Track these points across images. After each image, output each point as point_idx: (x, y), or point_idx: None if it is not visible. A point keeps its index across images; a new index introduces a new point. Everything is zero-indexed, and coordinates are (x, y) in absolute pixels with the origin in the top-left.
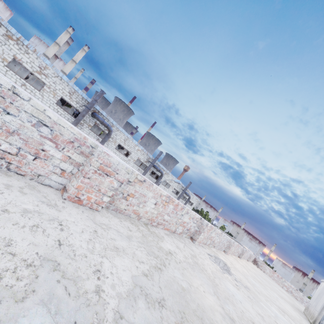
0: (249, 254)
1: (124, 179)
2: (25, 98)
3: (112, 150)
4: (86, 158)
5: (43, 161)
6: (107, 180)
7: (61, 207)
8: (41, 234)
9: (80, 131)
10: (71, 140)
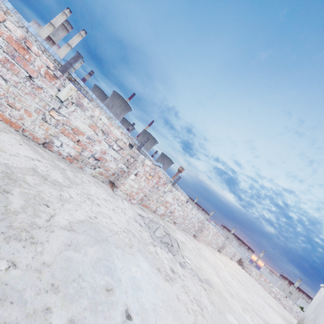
0: (233, 251)
1: None
2: None
3: None
4: None
5: None
6: None
7: None
8: None
9: None
10: None
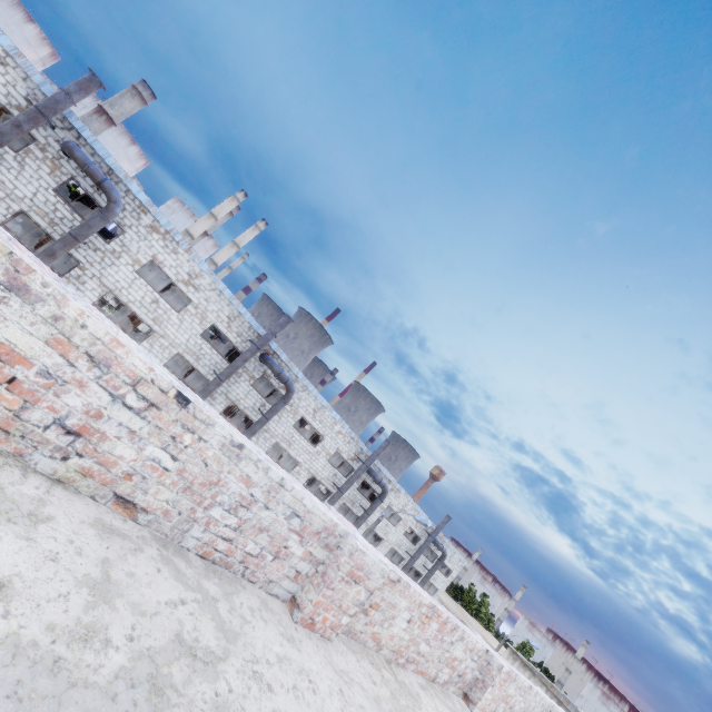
0: None
1: (376, 586)
2: (288, 488)
3: (287, 429)
4: (330, 552)
5: (281, 561)
6: (354, 590)
7: (298, 642)
8: (303, 703)
9: (327, 510)
10: (319, 530)
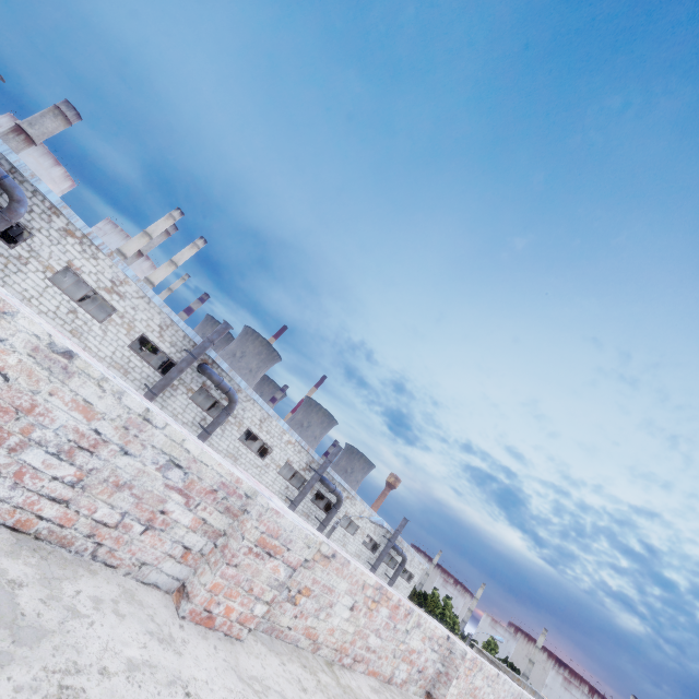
0: None
1: (299, 560)
2: (158, 425)
3: (232, 443)
4: (234, 518)
5: (157, 533)
6: (268, 566)
7: (180, 643)
8: None
9: (228, 465)
10: (213, 487)
